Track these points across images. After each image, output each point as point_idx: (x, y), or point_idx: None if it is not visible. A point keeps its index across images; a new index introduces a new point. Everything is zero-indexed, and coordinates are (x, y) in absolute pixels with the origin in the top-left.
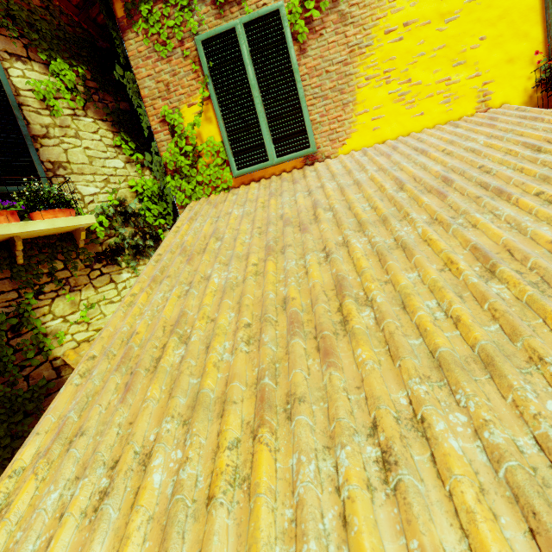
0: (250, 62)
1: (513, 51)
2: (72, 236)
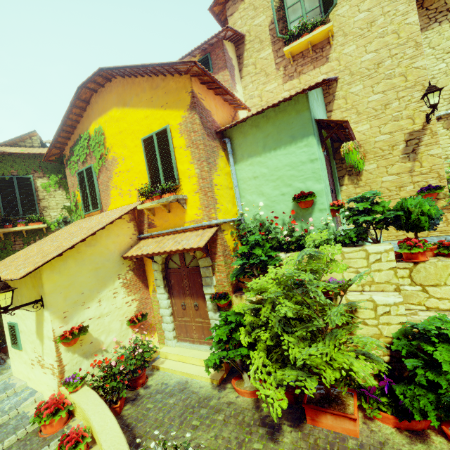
0: (86, 180)
1: (144, 183)
2: (43, 229)
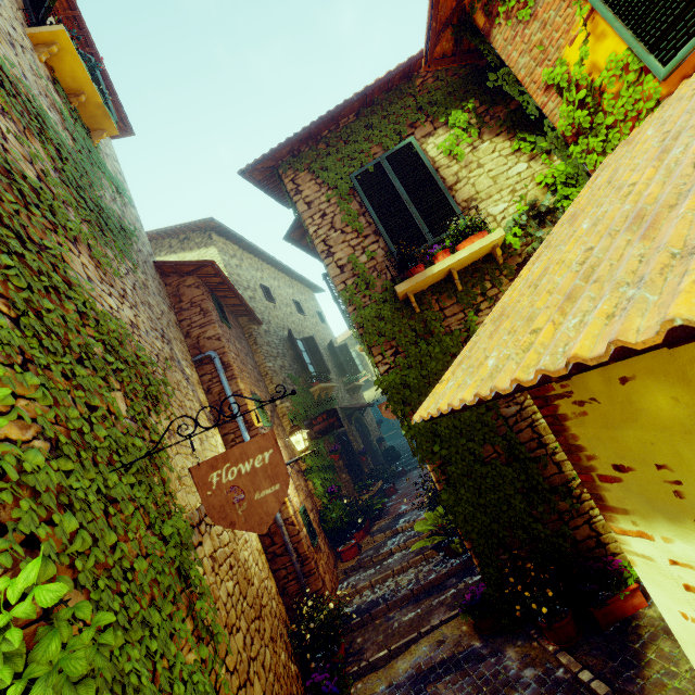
0: None
1: None
2: (491, 257)
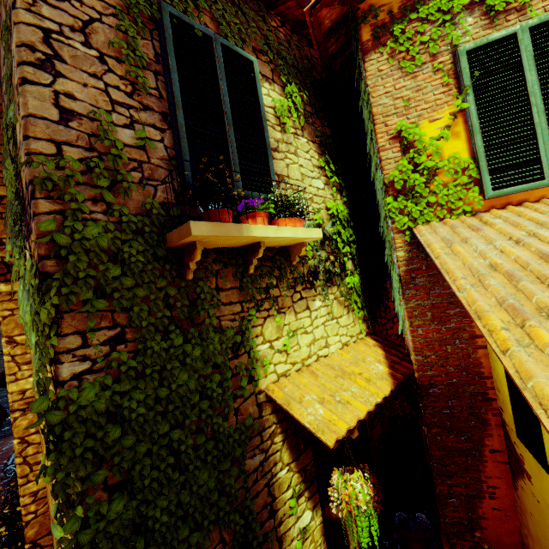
0: (533, 67)
1: None
2: (287, 251)
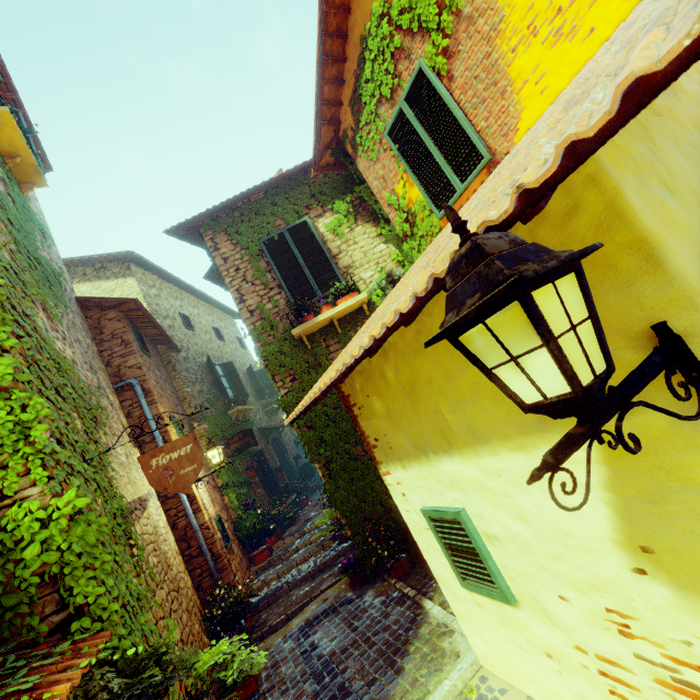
0: (417, 124)
1: None
2: (362, 309)
